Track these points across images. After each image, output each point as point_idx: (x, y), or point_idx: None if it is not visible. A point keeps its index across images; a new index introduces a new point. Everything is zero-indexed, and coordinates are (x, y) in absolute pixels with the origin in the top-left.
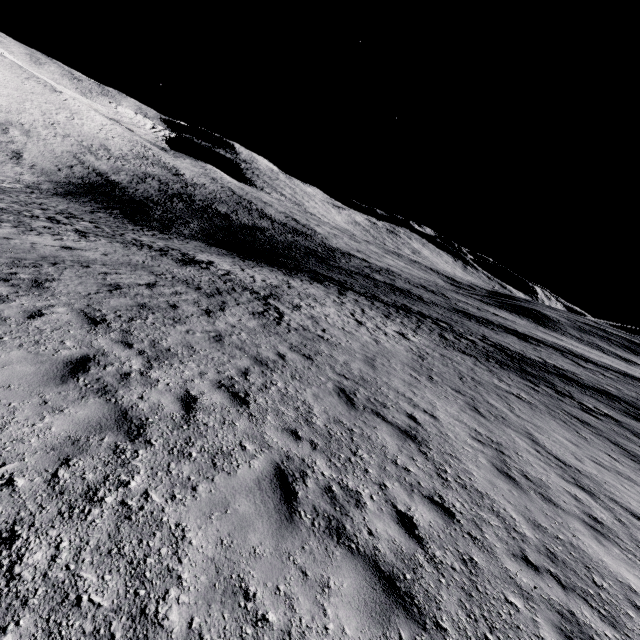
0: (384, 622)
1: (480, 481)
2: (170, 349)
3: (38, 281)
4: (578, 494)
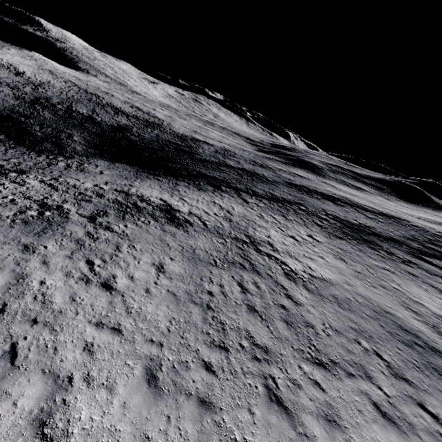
0: None
1: None
2: (354, 361)
3: (254, 343)
4: None
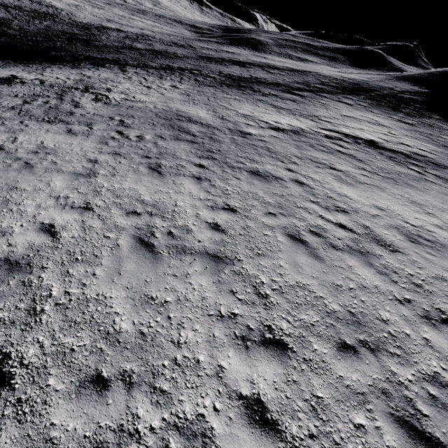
0: (192, 145)
1: (214, 125)
2: (87, 122)
3: None
4: (247, 121)
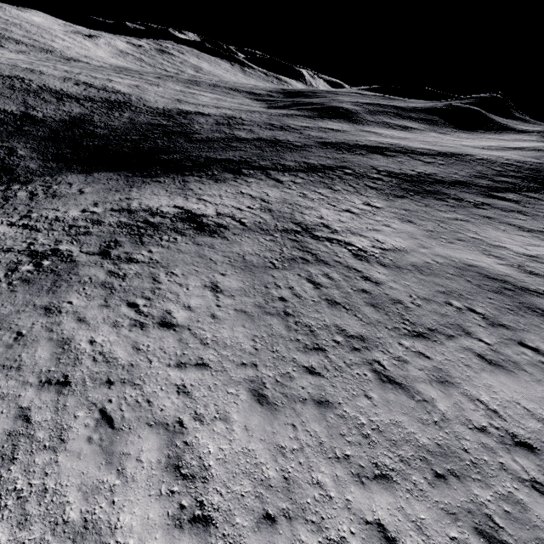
0: None
1: None
2: (450, 323)
3: (347, 335)
4: None
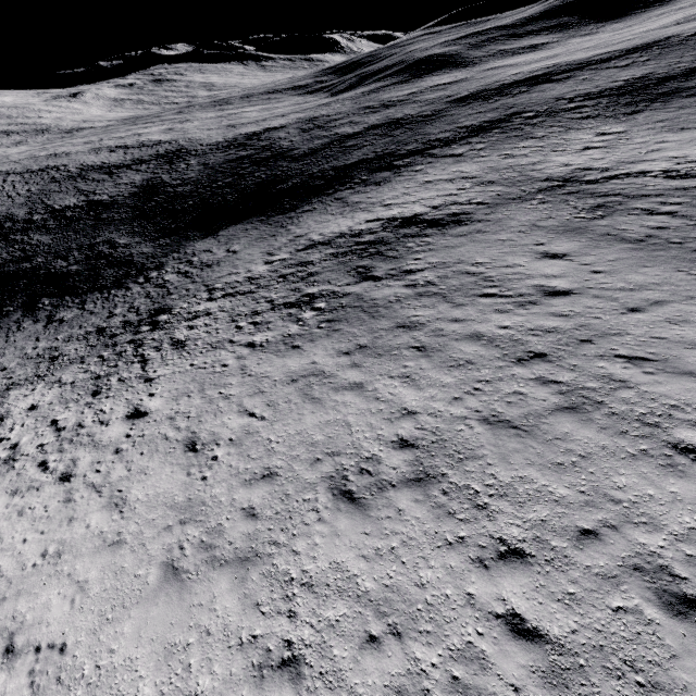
0: None
1: None
2: None
3: None
4: None
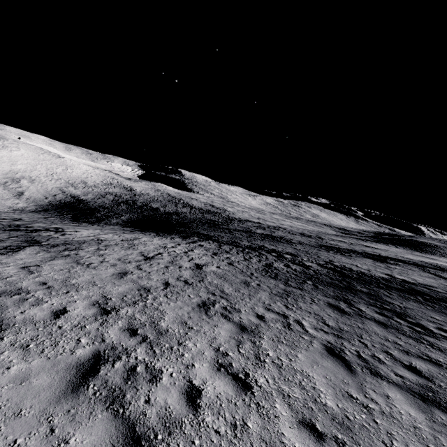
0: None
1: None
2: None
3: None
4: None
